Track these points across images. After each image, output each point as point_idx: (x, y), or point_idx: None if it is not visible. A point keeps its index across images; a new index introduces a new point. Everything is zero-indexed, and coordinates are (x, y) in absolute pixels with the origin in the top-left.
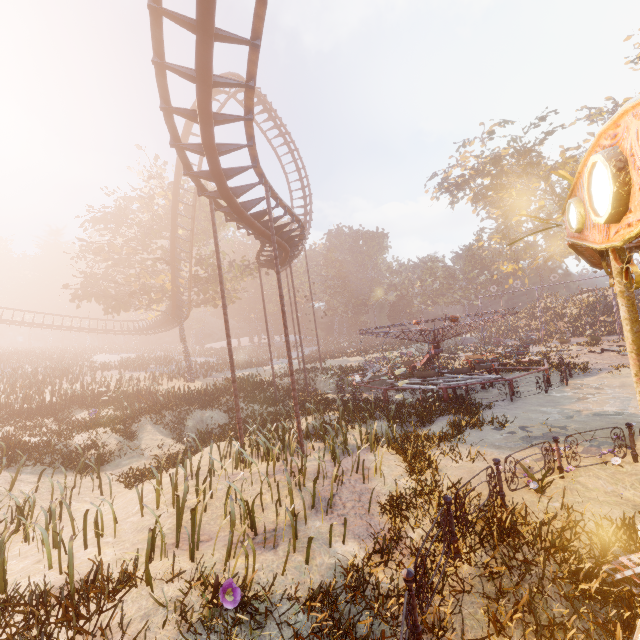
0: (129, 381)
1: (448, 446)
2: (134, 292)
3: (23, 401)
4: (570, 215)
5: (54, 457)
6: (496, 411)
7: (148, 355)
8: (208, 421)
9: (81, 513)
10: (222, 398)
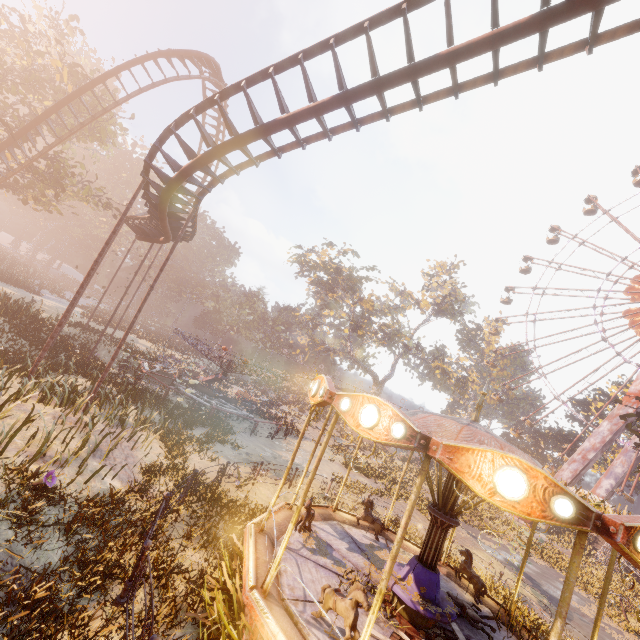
0: None
1: (199, 448)
2: None
3: None
4: (311, 385)
5: None
6: (238, 438)
7: None
8: None
9: None
10: None
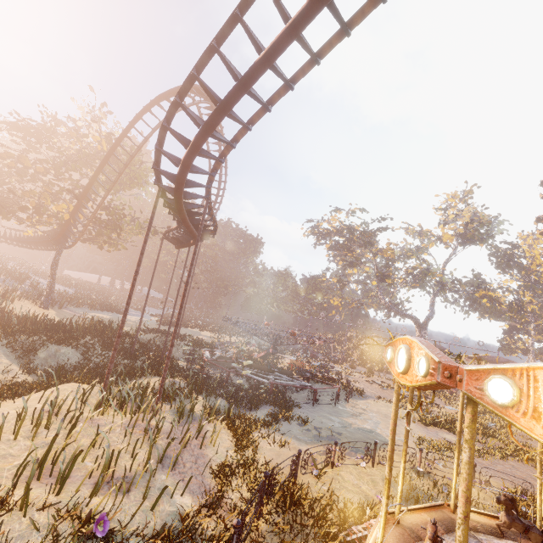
0: None
1: (266, 431)
2: (27, 207)
3: None
4: (388, 353)
5: None
6: (302, 411)
7: None
8: (61, 357)
9: None
10: (81, 338)
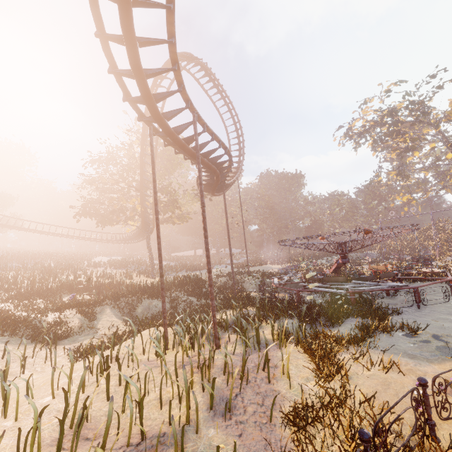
0: (108, 275)
1: (357, 350)
2: (114, 211)
3: (28, 285)
4: None
5: (27, 330)
6: (404, 317)
7: (129, 258)
8: (154, 308)
9: (24, 383)
10: (167, 291)
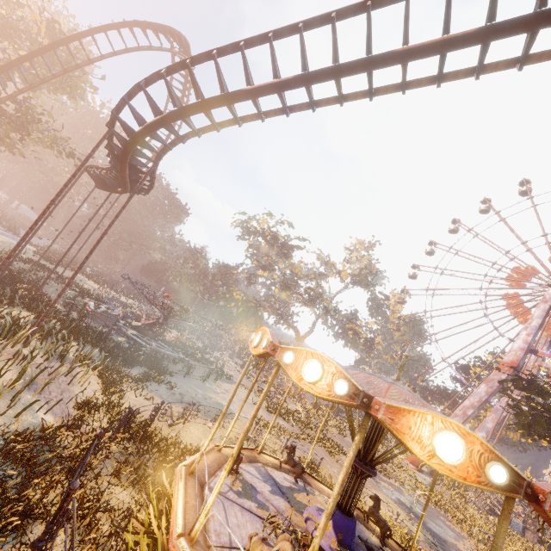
0: None
1: (136, 386)
2: None
3: None
4: (252, 336)
5: None
6: (173, 379)
7: None
8: None
9: None
10: None
